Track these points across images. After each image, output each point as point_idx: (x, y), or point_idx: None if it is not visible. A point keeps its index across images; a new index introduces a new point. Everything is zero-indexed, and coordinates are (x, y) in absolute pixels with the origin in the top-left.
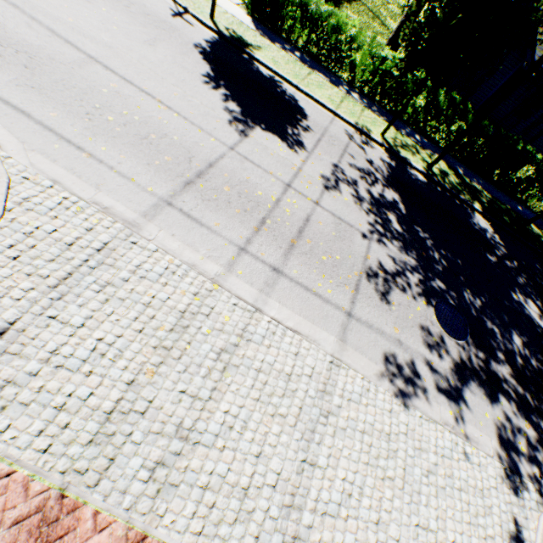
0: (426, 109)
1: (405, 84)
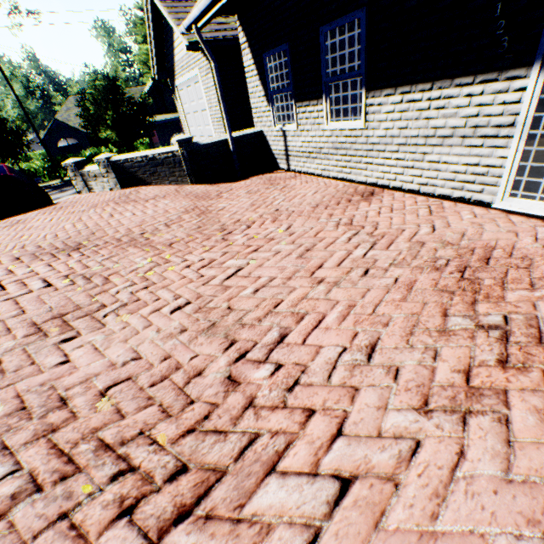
0: (47, 171)
1: (27, 172)
